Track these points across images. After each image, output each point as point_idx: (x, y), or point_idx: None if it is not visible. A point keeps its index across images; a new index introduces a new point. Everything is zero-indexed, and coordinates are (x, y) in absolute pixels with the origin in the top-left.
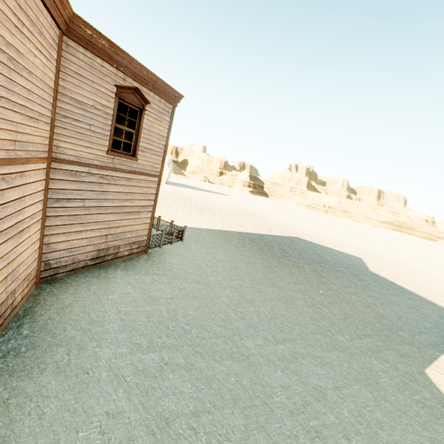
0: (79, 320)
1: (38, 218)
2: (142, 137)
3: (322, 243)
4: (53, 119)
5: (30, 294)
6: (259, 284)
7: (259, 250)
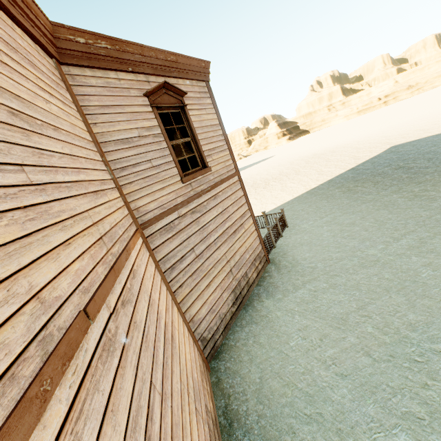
0: (292, 402)
1: (170, 303)
2: (200, 140)
3: (432, 132)
4: (114, 180)
5: (211, 384)
6: (440, 225)
7: (376, 186)
